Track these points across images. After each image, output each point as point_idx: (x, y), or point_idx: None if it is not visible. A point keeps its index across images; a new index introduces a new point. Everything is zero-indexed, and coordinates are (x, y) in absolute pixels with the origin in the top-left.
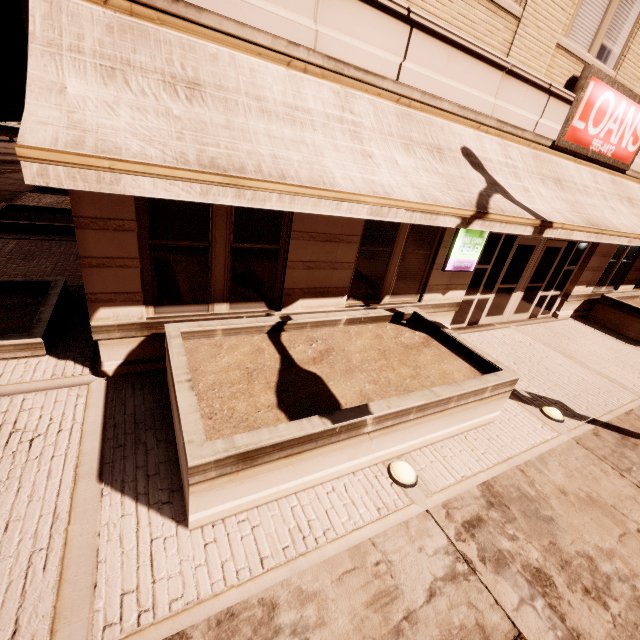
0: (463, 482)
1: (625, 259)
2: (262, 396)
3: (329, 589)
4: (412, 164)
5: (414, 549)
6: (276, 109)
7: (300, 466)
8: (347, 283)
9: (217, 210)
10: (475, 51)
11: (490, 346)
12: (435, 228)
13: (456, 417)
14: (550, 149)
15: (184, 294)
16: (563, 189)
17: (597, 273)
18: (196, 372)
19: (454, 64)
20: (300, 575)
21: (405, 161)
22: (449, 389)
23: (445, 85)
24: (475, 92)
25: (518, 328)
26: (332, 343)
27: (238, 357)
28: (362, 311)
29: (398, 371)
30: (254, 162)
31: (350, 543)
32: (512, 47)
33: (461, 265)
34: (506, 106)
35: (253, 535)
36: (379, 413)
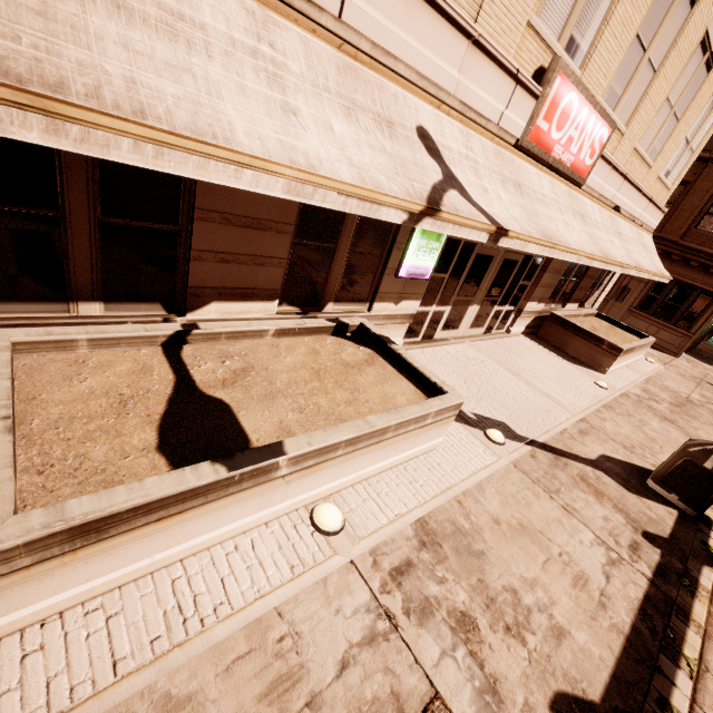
0: (396, 521)
1: (574, 277)
2: (136, 435)
3: (211, 687)
4: (353, 135)
5: (330, 612)
6: (144, 9)
7: (184, 528)
8: (278, 284)
9: (69, 162)
10: (438, 3)
11: (443, 363)
12: (388, 225)
13: (395, 447)
14: (514, 148)
15: (22, 286)
16: (523, 195)
17: (549, 290)
18: (32, 402)
19: (413, 14)
20: (171, 675)
21: (344, 129)
22: (386, 417)
23: (401, 40)
24: (437, 59)
25: (472, 344)
26: (253, 360)
27: (109, 379)
28: (297, 320)
29: (332, 395)
30: (88, 80)
31: (249, 618)
32: (481, 12)
33: (416, 272)
34: (471, 86)
35: (107, 629)
36: (296, 452)
